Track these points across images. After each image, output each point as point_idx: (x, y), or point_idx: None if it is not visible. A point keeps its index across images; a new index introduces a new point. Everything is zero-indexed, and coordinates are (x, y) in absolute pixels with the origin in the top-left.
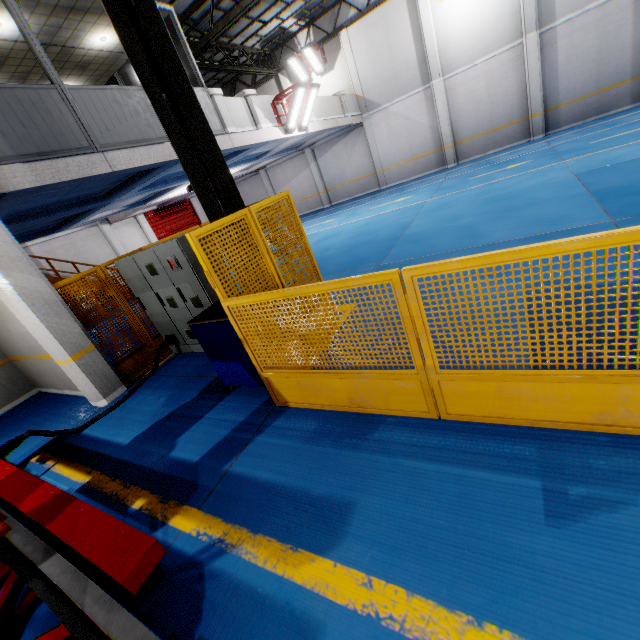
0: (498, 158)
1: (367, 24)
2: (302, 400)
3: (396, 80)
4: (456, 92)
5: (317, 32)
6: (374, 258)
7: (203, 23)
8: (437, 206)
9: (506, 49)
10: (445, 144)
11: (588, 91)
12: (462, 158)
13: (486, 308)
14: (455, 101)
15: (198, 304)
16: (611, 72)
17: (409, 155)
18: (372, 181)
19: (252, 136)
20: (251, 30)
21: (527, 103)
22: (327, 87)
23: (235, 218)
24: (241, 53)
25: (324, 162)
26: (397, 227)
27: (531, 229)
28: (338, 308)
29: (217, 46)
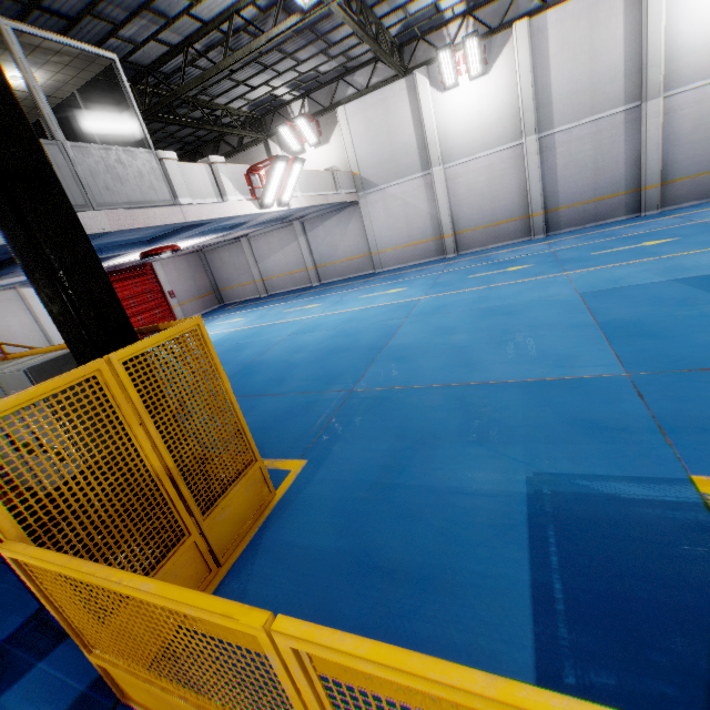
0: (499, 255)
1: (366, 103)
2: (157, 707)
3: (395, 162)
4: (456, 182)
5: (313, 103)
6: (347, 377)
7: (176, 77)
8: (430, 309)
9: (506, 147)
10: (445, 233)
11: (586, 198)
12: (462, 249)
13: (474, 513)
14: (455, 191)
15: (64, 459)
16: (608, 182)
17: (407, 240)
18: (367, 262)
19: (214, 209)
20: (237, 91)
21: (528, 202)
22: (321, 160)
23: (70, 380)
24: (226, 113)
25: (315, 237)
26: (383, 331)
27: (533, 368)
28: (282, 464)
29: (195, 102)
